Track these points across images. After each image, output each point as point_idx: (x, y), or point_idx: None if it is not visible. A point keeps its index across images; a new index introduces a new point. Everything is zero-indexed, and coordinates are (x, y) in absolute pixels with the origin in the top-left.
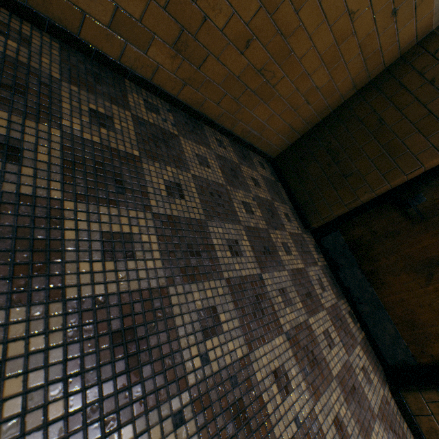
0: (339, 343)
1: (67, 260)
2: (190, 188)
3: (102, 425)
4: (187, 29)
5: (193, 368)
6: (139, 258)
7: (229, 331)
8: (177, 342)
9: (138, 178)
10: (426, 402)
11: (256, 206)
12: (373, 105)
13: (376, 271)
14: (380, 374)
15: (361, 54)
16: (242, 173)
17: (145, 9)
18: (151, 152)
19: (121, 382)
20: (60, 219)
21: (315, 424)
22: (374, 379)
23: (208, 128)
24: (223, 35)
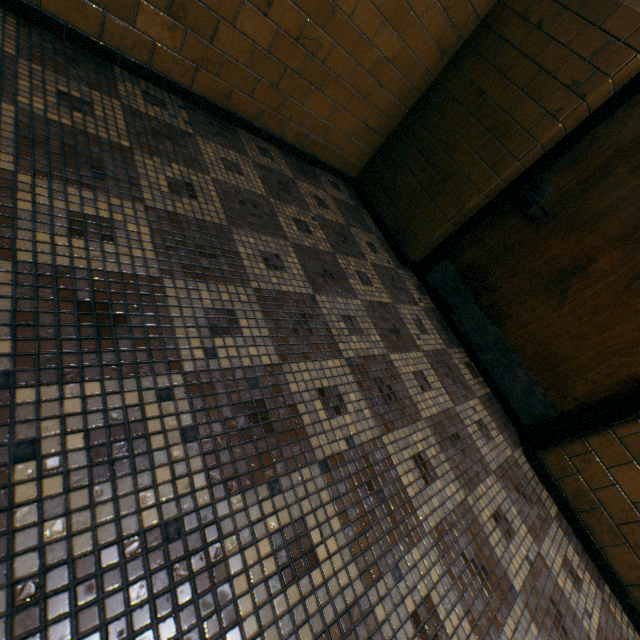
0: (440, 390)
1: (21, 228)
2: (207, 192)
3: (61, 375)
4: None
5: (192, 358)
6: (122, 244)
7: (253, 338)
8: (171, 330)
9: (126, 169)
10: (570, 457)
11: (317, 226)
12: (470, 76)
13: (498, 302)
14: (511, 435)
15: (437, 2)
16: (298, 189)
17: None
18: (150, 147)
19: (88, 345)
20: (12, 190)
21: (381, 452)
22: (497, 437)
23: (247, 134)
24: None
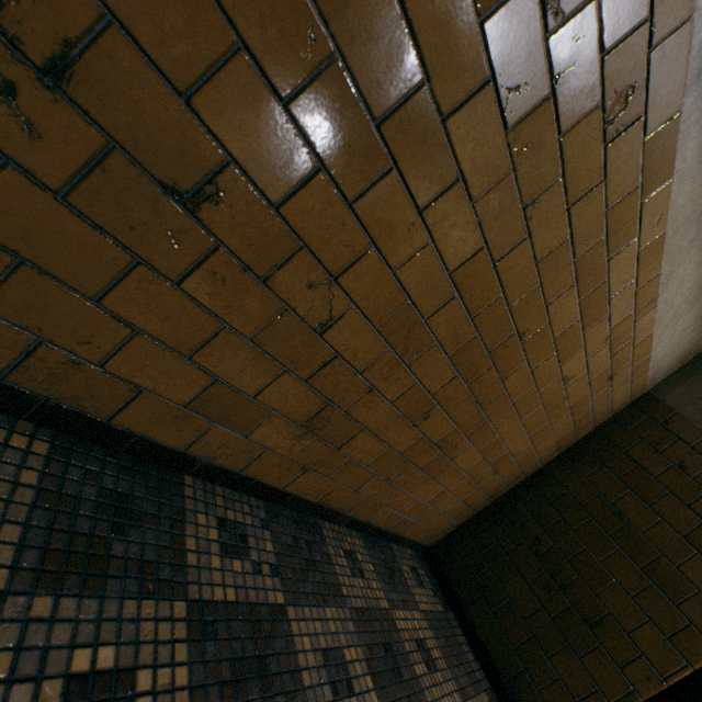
0: None
1: None
2: None
3: None
4: (336, 401)
5: None
6: None
7: None
8: None
9: None
10: None
11: None
12: (597, 484)
13: None
14: None
15: (570, 416)
16: (401, 638)
17: (270, 380)
18: None
19: None
20: None
21: None
22: None
23: (330, 525)
24: (392, 405)
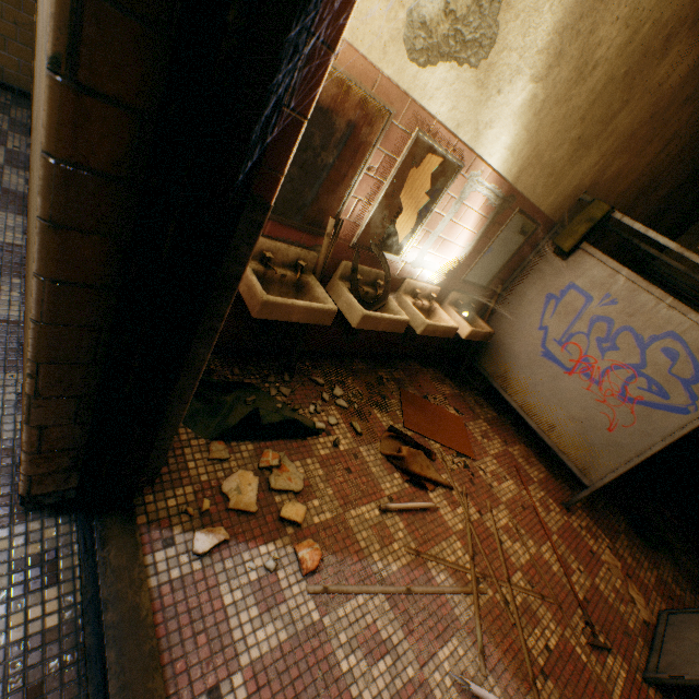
0: None
1: None
2: None
3: None
4: None
5: None
6: None
7: None
8: None
9: None
10: None
11: None
12: None
13: None
14: None
15: None
16: None
17: None
18: None
19: None
20: None
21: None
22: None
23: None
24: None
